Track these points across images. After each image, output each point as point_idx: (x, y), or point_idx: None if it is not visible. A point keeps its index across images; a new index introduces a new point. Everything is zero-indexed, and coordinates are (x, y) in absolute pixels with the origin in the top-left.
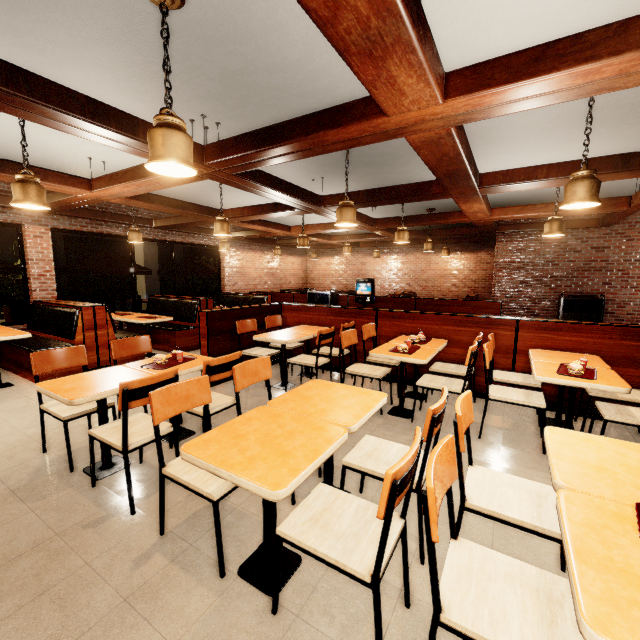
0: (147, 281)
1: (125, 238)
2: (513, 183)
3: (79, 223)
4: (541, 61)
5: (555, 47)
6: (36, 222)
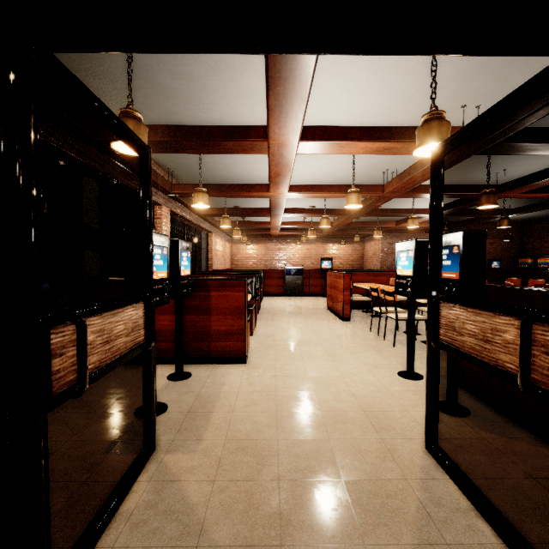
0: (101, 262)
1: (183, 221)
2: (458, 214)
3: (177, 207)
4: (542, 189)
5: (545, 187)
6: (165, 204)
